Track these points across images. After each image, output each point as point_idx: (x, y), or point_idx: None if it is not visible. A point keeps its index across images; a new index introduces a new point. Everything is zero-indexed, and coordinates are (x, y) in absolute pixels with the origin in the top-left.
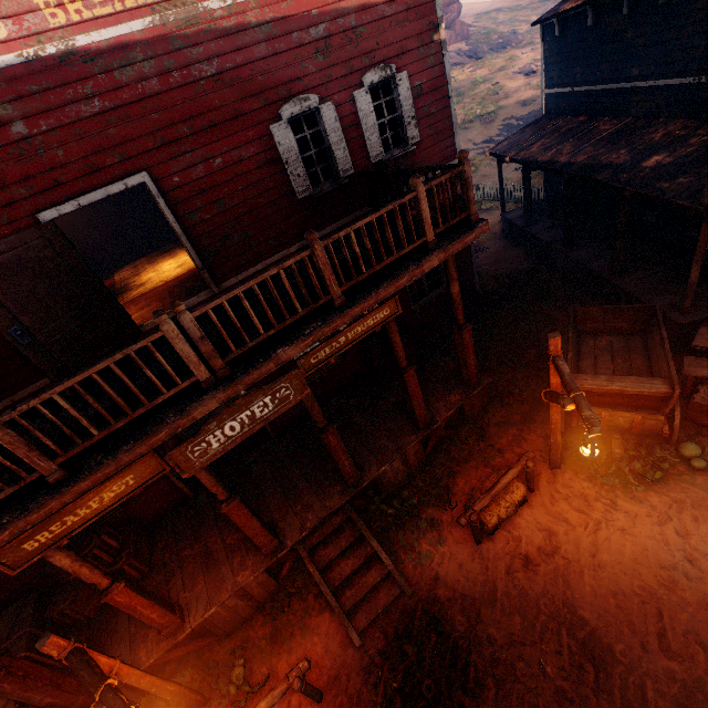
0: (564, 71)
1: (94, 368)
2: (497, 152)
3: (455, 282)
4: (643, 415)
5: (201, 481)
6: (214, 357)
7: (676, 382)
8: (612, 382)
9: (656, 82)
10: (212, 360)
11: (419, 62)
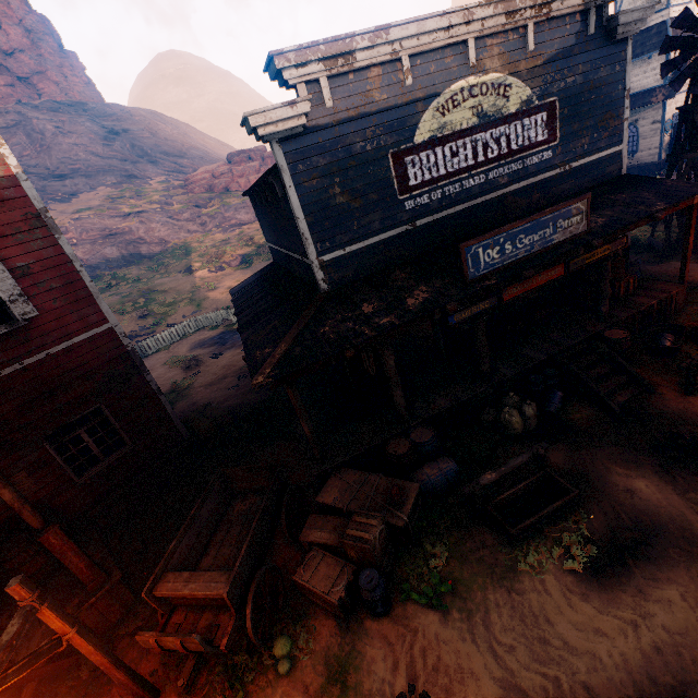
0: (267, 232)
1: None
2: (231, 292)
3: (0, 490)
4: (182, 638)
5: None
6: None
7: (231, 580)
8: (188, 582)
9: (293, 254)
10: None
11: (20, 246)
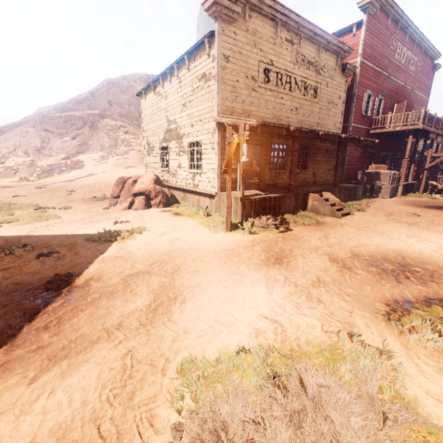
0: None
1: (439, 118)
2: None
3: (442, 149)
4: None
5: (423, 152)
6: (441, 127)
7: None
8: None
9: None
10: (441, 127)
11: None
